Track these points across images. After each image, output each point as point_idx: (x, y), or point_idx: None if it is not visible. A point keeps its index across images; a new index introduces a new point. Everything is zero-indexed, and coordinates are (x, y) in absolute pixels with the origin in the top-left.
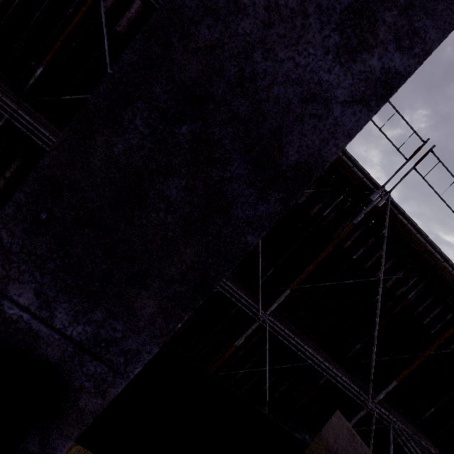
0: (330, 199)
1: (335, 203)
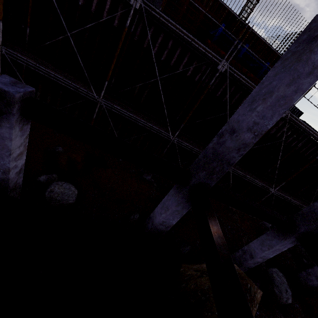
0: (301, 137)
1: (304, 141)
